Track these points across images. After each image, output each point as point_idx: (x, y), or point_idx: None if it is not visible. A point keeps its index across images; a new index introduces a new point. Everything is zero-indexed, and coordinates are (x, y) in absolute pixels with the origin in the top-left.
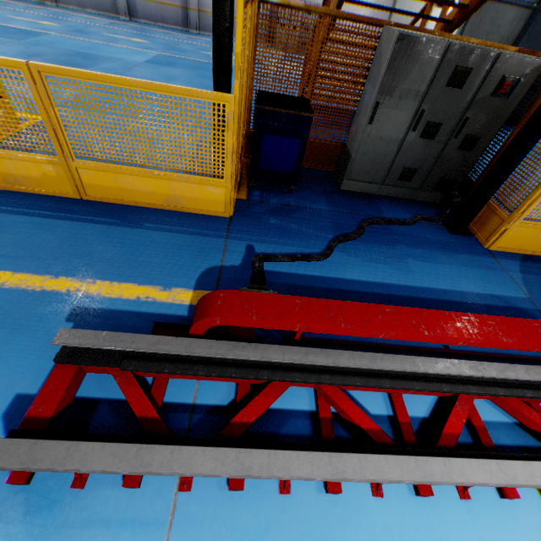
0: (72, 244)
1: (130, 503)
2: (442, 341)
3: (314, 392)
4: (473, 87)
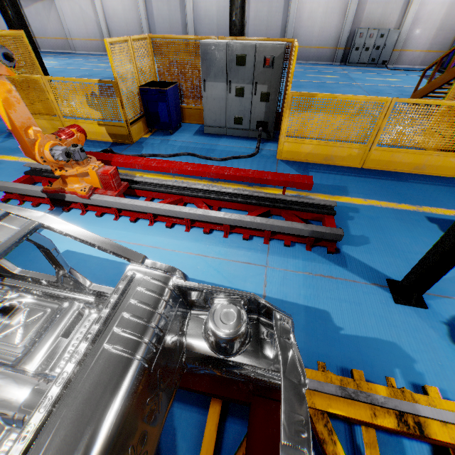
0: (386, 189)
1: None
2: None
3: None
4: None
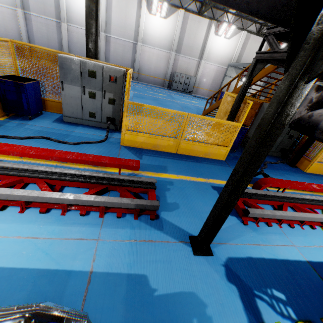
0: (190, 168)
1: (272, 229)
2: (321, 191)
3: (291, 208)
4: None
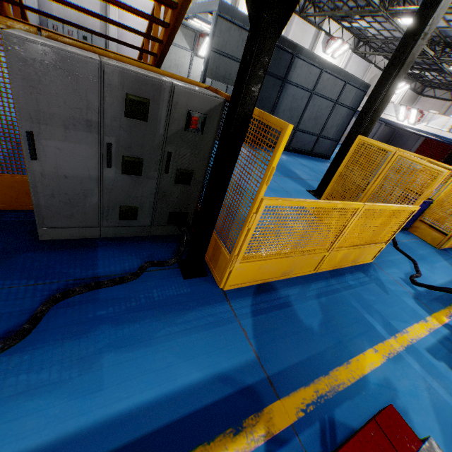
0: None
1: None
2: None
3: None
4: (161, 120)
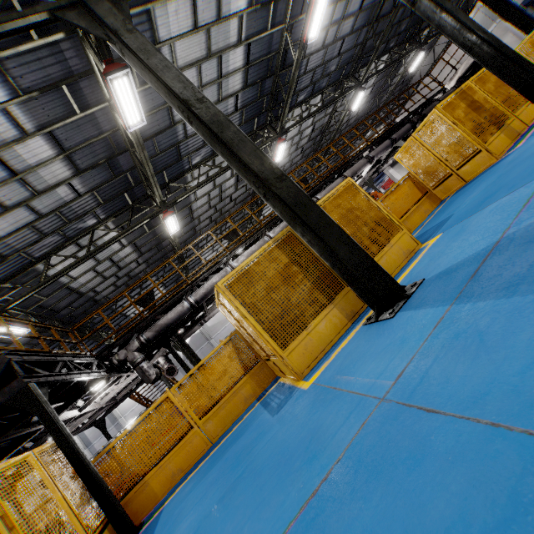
0: None
1: None
2: None
3: None
4: None
